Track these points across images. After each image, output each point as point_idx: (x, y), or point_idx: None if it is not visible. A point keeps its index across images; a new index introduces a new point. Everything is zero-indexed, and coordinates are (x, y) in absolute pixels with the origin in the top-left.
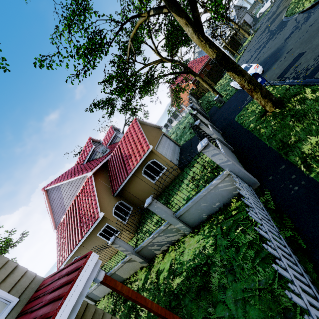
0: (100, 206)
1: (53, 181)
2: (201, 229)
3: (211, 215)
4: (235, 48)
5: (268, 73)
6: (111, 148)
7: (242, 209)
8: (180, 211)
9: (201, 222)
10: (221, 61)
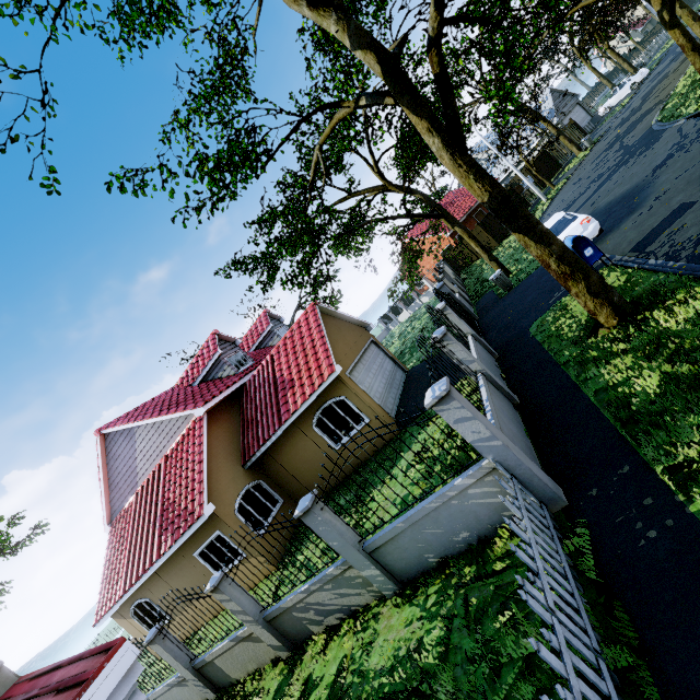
0: (210, 488)
1: (121, 417)
2: (420, 590)
3: (447, 559)
4: (547, 172)
5: (612, 237)
6: (257, 357)
7: (521, 561)
8: (376, 537)
9: (424, 571)
10: (500, 209)
